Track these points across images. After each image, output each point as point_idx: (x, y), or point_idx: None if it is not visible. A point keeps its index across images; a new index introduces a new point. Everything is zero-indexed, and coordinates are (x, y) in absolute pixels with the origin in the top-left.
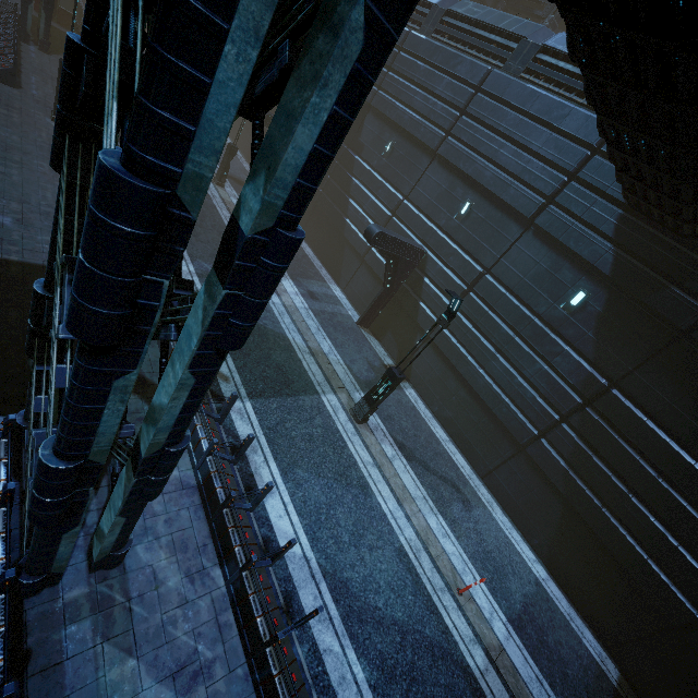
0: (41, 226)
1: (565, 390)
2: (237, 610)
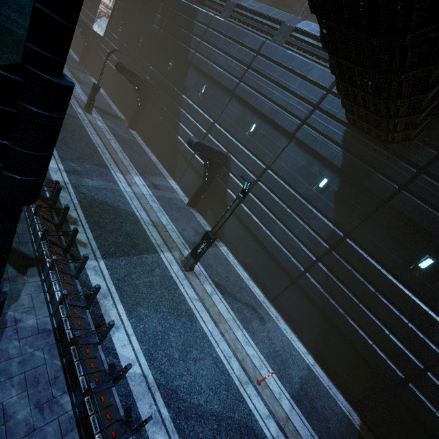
0: None
1: (319, 241)
2: (80, 429)
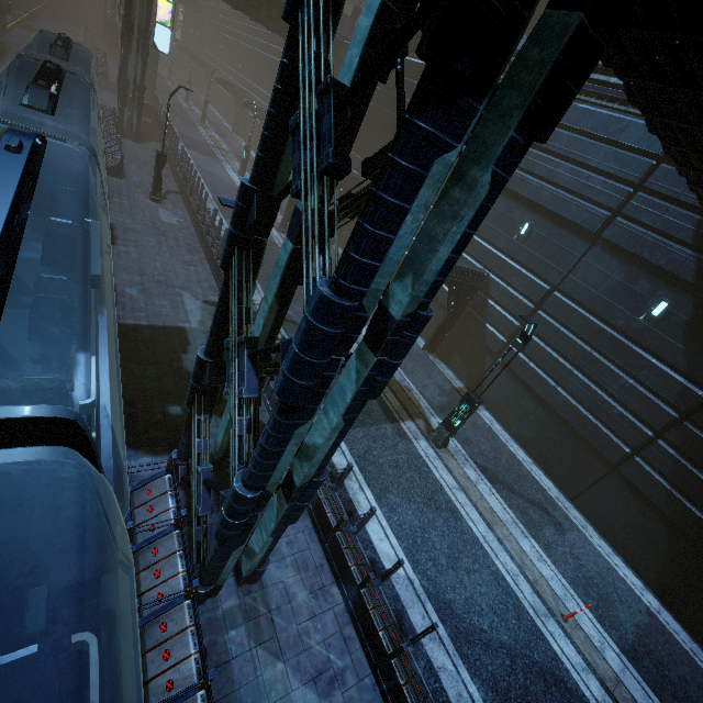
0: (158, 293)
1: (657, 405)
2: (358, 624)
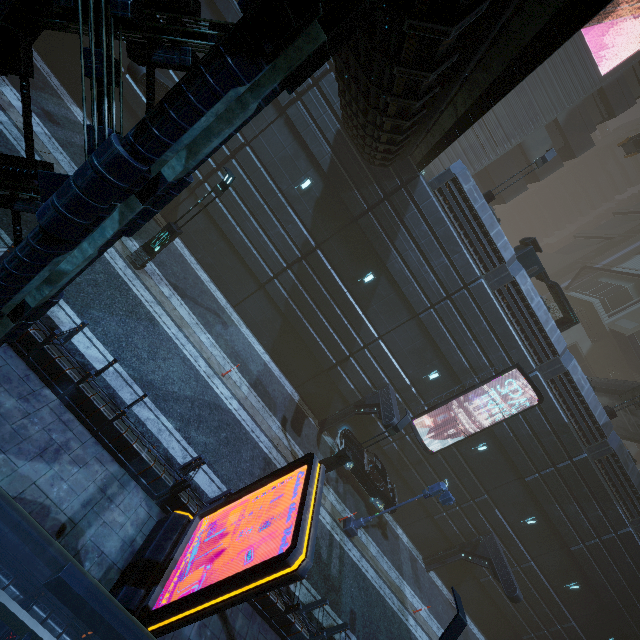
0: None
1: (292, 248)
2: (77, 410)
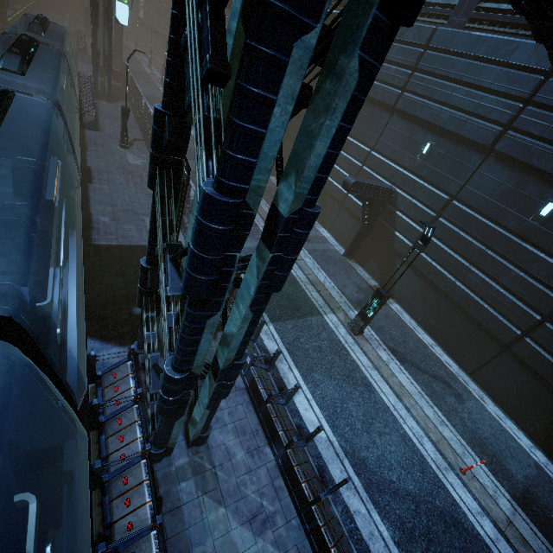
0: (125, 219)
1: (544, 293)
2: (286, 477)
